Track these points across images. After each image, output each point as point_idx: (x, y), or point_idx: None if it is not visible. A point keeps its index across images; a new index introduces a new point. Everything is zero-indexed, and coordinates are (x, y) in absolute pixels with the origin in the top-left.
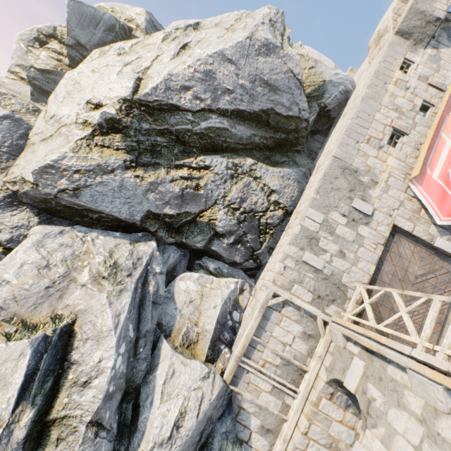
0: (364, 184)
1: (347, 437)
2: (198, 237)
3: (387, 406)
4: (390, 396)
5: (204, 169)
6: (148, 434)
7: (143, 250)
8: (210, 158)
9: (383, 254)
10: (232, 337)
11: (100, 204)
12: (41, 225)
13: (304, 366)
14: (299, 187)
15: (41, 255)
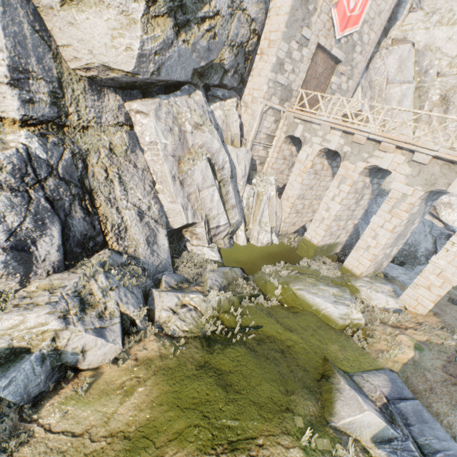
0: (310, 13)
1: (288, 154)
2: (215, 77)
3: (311, 137)
4: (312, 134)
5: (217, 15)
6: (239, 176)
7: (198, 100)
8: (219, 2)
9: (309, 65)
10: (242, 133)
11: (171, 75)
12: (131, 102)
13: (275, 135)
14: (265, 9)
15: (164, 124)
